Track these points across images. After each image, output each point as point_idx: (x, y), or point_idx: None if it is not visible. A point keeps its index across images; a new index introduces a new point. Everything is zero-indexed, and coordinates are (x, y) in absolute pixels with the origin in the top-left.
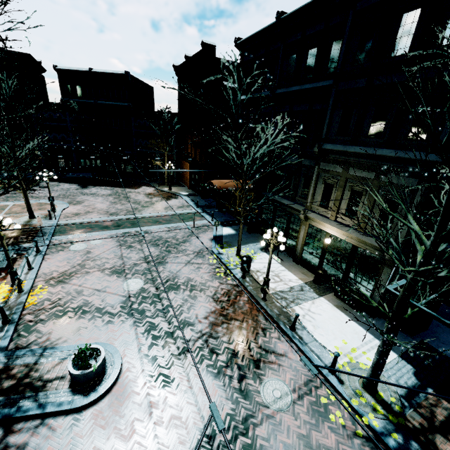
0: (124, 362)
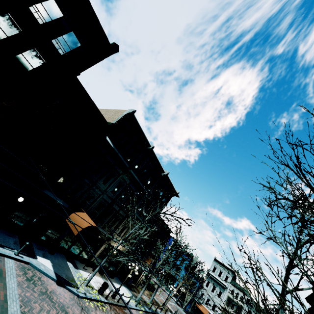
0: None
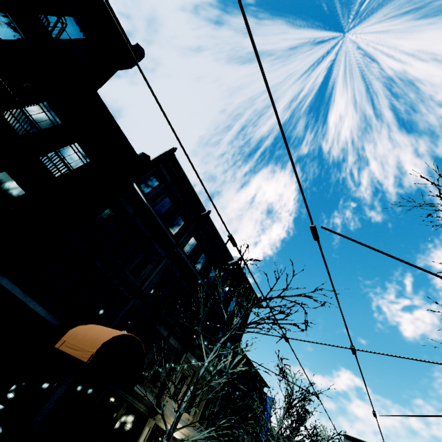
0: None
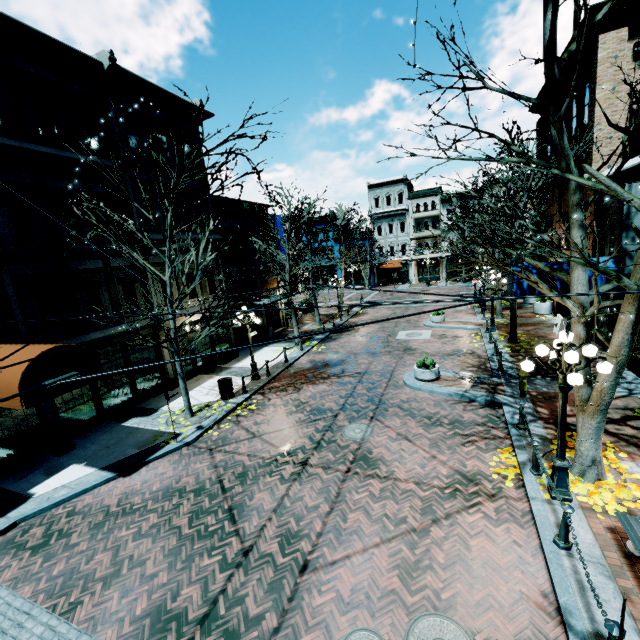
0: (402, 379)
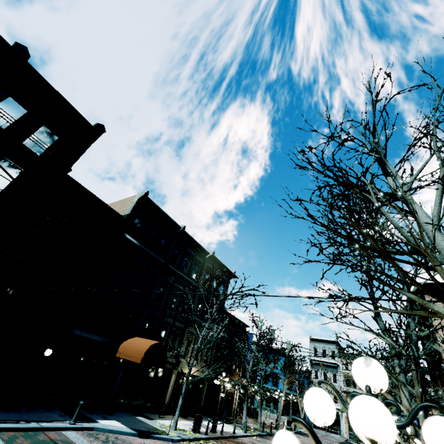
0: None
